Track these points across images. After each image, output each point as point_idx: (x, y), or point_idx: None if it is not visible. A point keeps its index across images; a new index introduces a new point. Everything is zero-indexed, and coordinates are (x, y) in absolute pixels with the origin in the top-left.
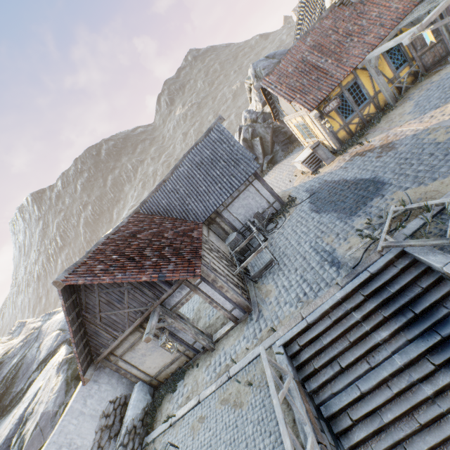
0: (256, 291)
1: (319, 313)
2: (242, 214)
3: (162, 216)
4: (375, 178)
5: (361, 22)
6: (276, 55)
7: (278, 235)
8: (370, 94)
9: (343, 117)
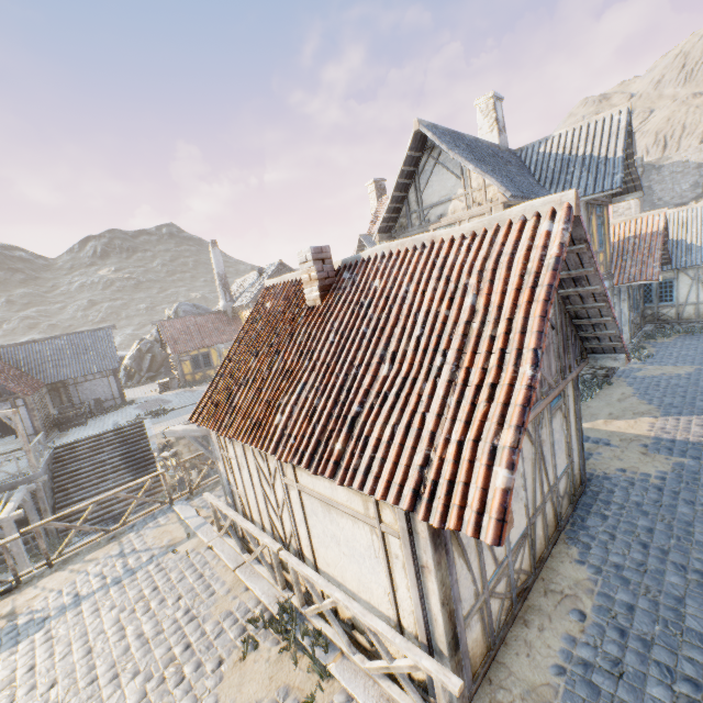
0: (58, 435)
1: (87, 437)
2: (86, 395)
3: (11, 365)
4: (173, 400)
5: (226, 328)
6: (202, 308)
7: (102, 415)
8: (215, 364)
9: (194, 368)
